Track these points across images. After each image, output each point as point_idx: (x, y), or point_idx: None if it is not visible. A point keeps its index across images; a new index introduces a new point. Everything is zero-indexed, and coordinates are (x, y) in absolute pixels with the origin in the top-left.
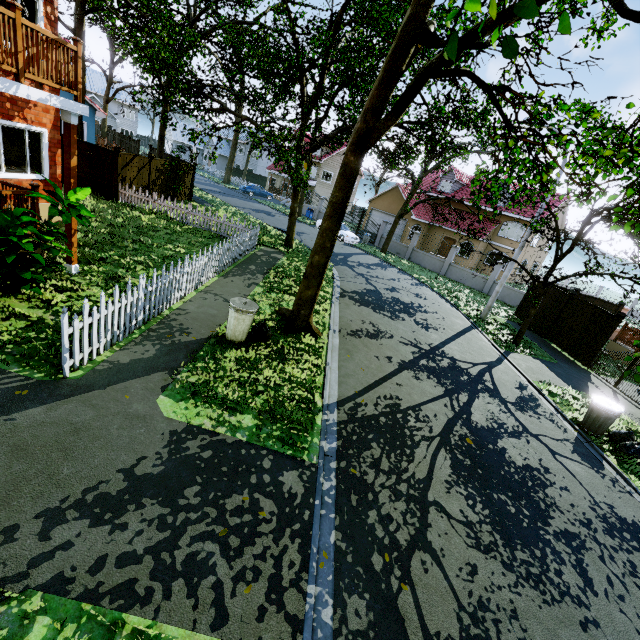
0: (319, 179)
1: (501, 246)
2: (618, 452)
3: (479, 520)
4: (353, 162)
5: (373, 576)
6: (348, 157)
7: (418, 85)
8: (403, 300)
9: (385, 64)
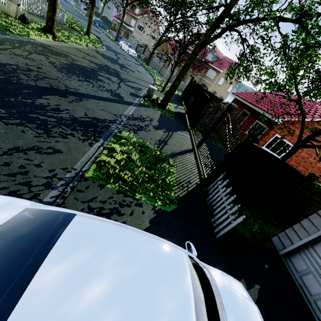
0: (135, 28)
1: (205, 81)
2: (148, 100)
3: (59, 65)
4: None
5: (2, 42)
6: None
7: None
8: (127, 67)
9: None
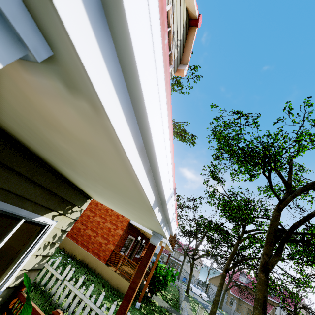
0: (185, 262)
1: None
2: None
3: None
4: (225, 274)
5: None
6: (223, 272)
7: (237, 263)
8: None
9: (230, 257)
